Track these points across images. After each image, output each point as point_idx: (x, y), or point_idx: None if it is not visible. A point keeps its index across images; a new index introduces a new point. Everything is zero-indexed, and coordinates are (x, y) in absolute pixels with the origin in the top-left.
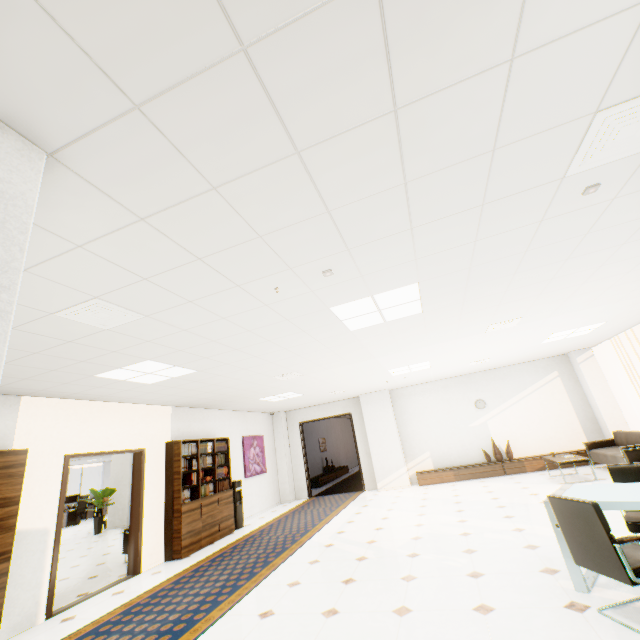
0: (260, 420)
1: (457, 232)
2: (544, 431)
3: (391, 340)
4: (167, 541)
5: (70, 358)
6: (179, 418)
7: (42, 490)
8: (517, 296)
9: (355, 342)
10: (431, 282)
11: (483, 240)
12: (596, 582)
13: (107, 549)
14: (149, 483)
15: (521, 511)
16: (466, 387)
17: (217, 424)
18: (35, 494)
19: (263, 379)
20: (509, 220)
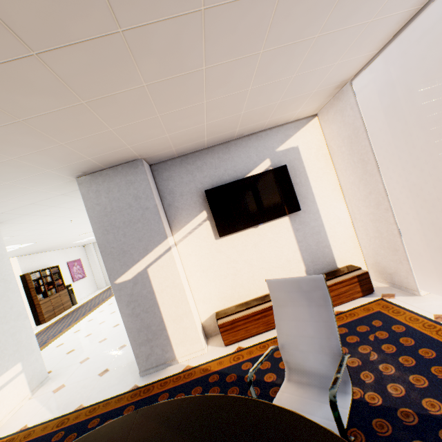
0: (77, 251)
1: None
2: None
3: None
4: (36, 318)
5: None
6: (24, 262)
7: None
8: None
9: None
10: None
11: None
12: None
13: None
14: None
15: None
16: None
17: (49, 259)
18: None
19: (73, 237)
20: None
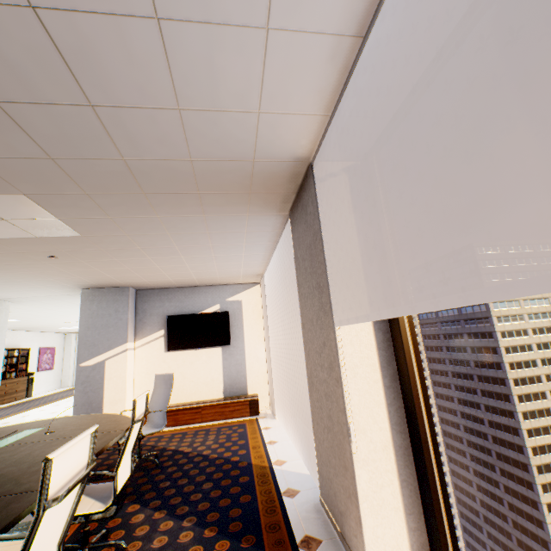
0: (55, 337)
1: None
2: None
3: None
4: None
5: None
6: None
7: None
8: None
9: None
10: None
11: None
12: None
13: None
14: None
15: None
16: None
17: (23, 339)
18: None
19: (60, 323)
20: None
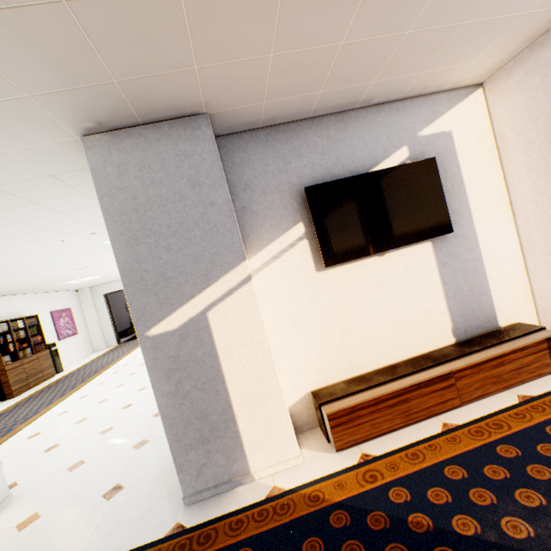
0: (66, 297)
1: None
2: None
3: None
4: None
5: None
6: None
7: None
8: None
9: None
10: None
11: None
12: None
13: None
14: None
15: None
16: None
17: (23, 306)
18: None
19: (63, 273)
20: None
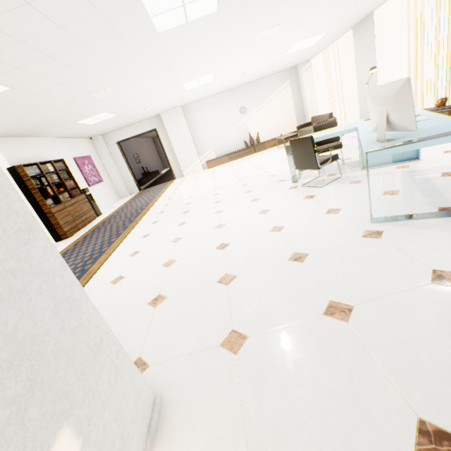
0: (83, 144)
1: None
2: (277, 123)
3: (189, 48)
4: (52, 232)
5: None
6: (6, 148)
7: None
8: None
9: (161, 49)
10: None
11: None
12: (300, 179)
13: None
14: None
15: (266, 165)
16: (234, 98)
17: (46, 150)
18: None
19: (80, 98)
20: None
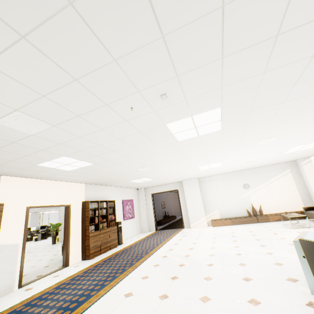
0: (131, 192)
1: (253, 63)
2: (280, 201)
3: (201, 148)
4: (83, 250)
5: (18, 153)
6: (89, 190)
7: (14, 224)
8: (279, 120)
9: (180, 149)
10: (229, 107)
11: (269, 72)
12: None
13: (56, 252)
14: (73, 222)
15: (269, 243)
16: (239, 177)
17: (109, 193)
18: (10, 226)
19: (131, 170)
20: (292, 53)
